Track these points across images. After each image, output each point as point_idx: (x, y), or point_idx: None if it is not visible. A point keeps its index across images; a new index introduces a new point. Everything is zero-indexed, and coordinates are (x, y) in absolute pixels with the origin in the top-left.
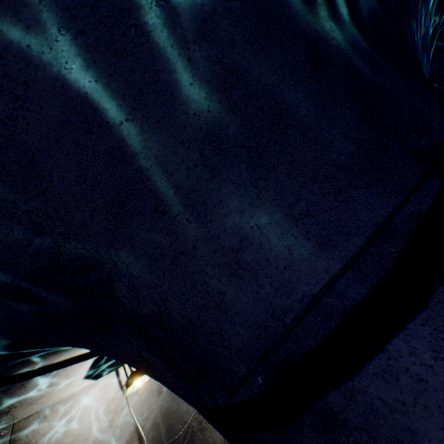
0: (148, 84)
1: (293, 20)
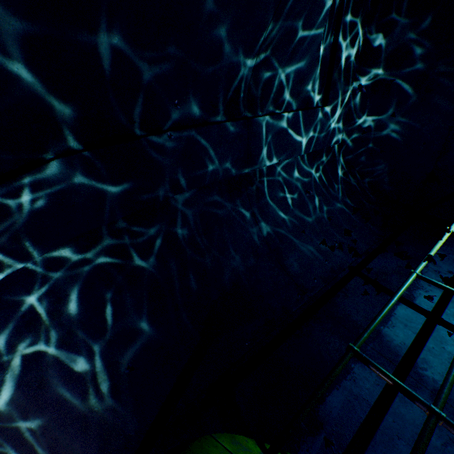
0: (33, 451)
1: (77, 409)
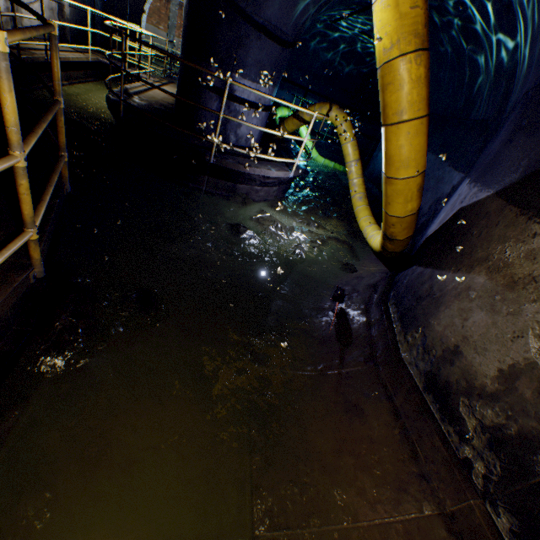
0: None
1: None
